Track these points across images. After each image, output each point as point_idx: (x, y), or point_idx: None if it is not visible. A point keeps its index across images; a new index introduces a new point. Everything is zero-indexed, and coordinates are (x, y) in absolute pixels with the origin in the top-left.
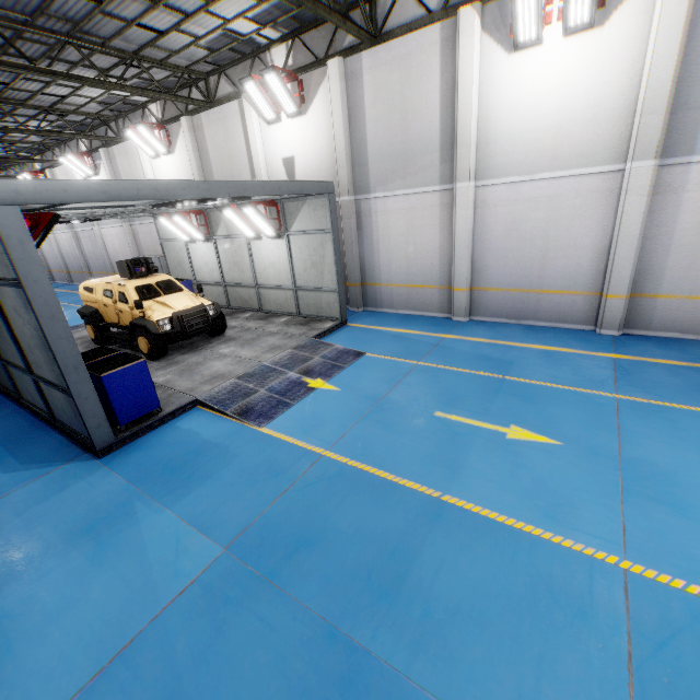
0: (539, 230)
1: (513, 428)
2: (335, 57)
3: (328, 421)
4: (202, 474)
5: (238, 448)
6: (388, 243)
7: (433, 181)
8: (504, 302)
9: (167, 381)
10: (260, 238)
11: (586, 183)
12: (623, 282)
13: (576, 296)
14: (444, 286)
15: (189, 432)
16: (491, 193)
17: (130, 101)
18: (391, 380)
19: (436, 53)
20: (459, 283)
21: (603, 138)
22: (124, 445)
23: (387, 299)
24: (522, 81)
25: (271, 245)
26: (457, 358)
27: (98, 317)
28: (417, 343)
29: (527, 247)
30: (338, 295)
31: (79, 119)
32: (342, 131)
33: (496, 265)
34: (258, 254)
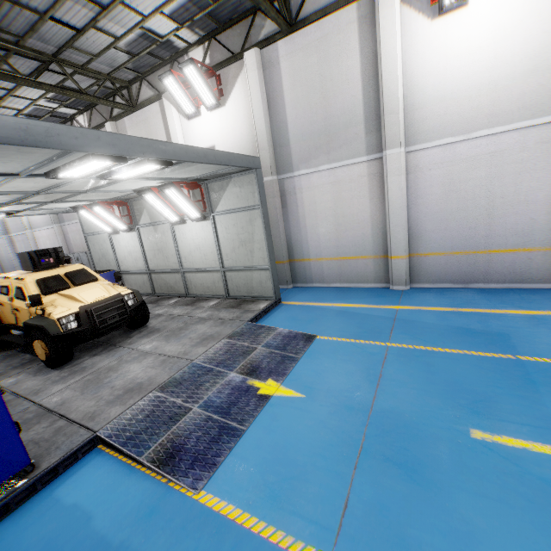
0: (482, 188)
1: None
2: (251, 50)
3: (308, 466)
4: None
5: None
6: (315, 218)
7: (359, 152)
8: (448, 266)
9: (62, 402)
10: (184, 222)
11: (532, 134)
12: None
13: (533, 253)
14: (379, 255)
15: (73, 514)
16: (424, 156)
17: (59, 113)
18: (367, 373)
19: (354, 31)
20: (397, 251)
21: (546, 87)
22: None
23: (317, 273)
24: (448, 44)
25: (196, 228)
26: (432, 333)
27: None
28: (370, 319)
29: (469, 207)
30: (271, 273)
31: None
32: (262, 115)
33: (435, 229)
34: (183, 238)
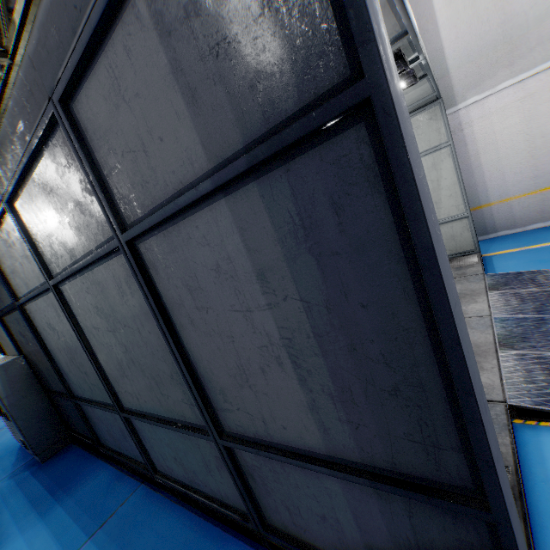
0: None
1: None
2: None
3: None
4: None
5: None
6: (495, 151)
7: None
8: None
9: None
10: None
11: None
12: None
13: None
14: None
15: None
16: None
17: None
18: None
19: None
20: None
21: None
22: None
23: (503, 218)
24: None
25: None
26: None
27: None
28: None
29: None
30: (470, 220)
31: None
32: None
33: None
34: None
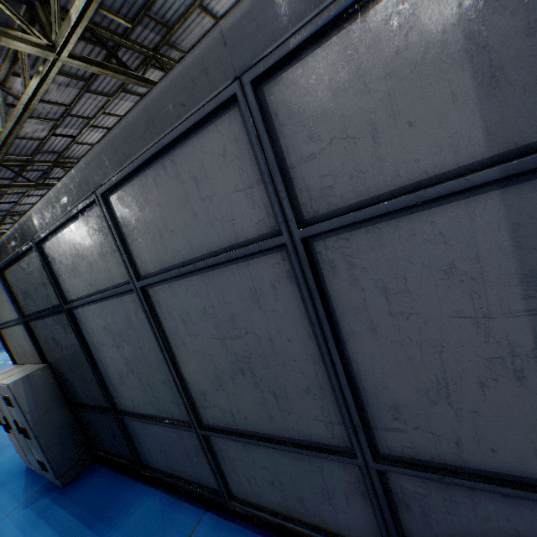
0: None
1: None
2: None
3: None
4: None
5: None
6: None
7: None
8: None
9: None
10: None
11: None
12: None
13: None
14: None
15: None
16: None
17: None
18: None
19: None
20: None
21: None
22: None
23: None
24: None
25: None
26: None
27: None
28: None
29: None
30: None
31: None
32: None
33: None
34: None
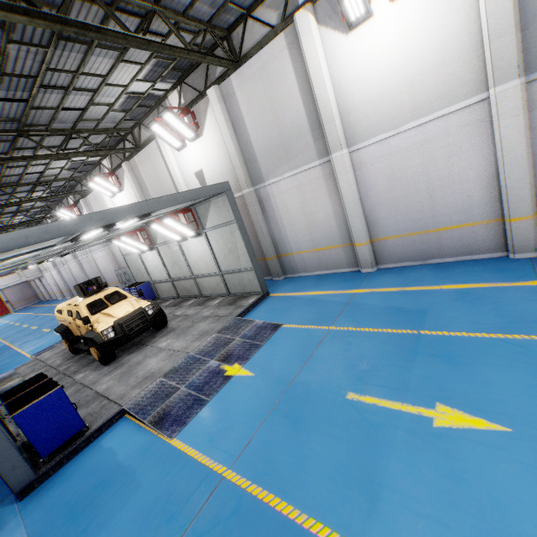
0: (420, 174)
1: (439, 408)
2: (212, 86)
3: (236, 421)
4: (99, 519)
5: (144, 474)
6: (290, 218)
7: (312, 158)
8: (406, 247)
9: (107, 388)
10: (187, 239)
11: (453, 120)
12: (524, 203)
13: (477, 227)
14: (346, 243)
15: (108, 452)
16: (365, 154)
17: (89, 162)
18: (302, 354)
19: (286, 56)
20: (359, 239)
21: (457, 75)
22: (47, 478)
23: (301, 264)
24: (364, 53)
25: (195, 243)
26: (368, 315)
27: (69, 333)
28: (329, 305)
29: (413, 193)
30: (255, 273)
31: (61, 184)
32: (230, 140)
33: (387, 215)
34: (188, 251)
